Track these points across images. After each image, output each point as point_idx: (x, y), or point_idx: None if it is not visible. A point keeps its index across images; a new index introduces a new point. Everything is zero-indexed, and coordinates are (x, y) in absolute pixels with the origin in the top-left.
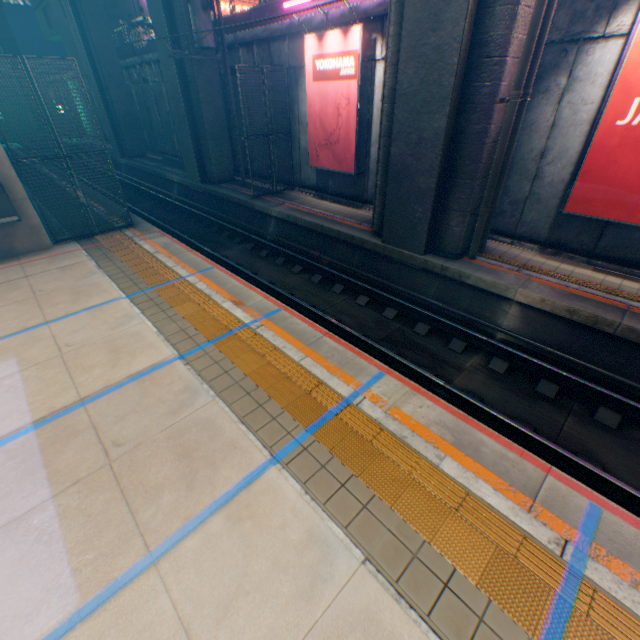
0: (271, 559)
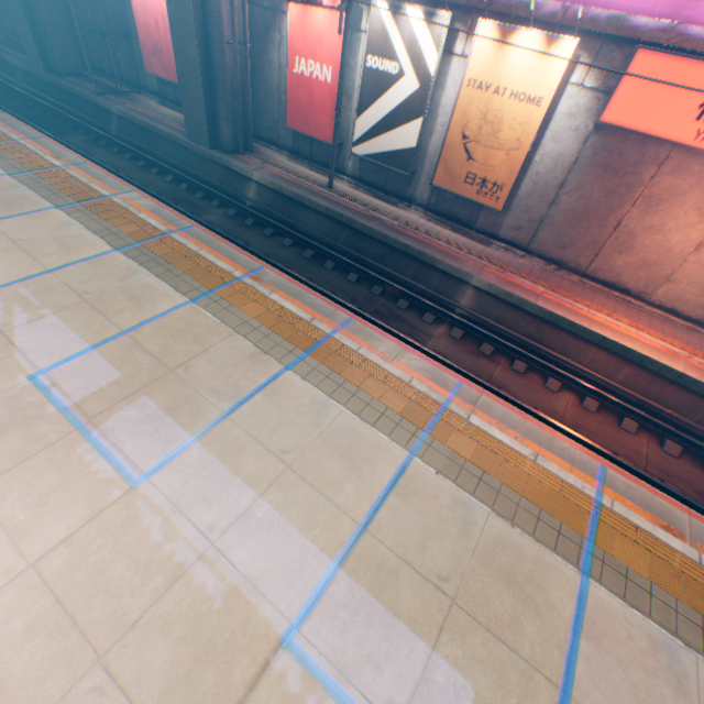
0: (46, 226)
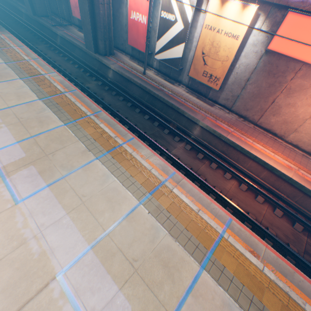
0: (13, 87)
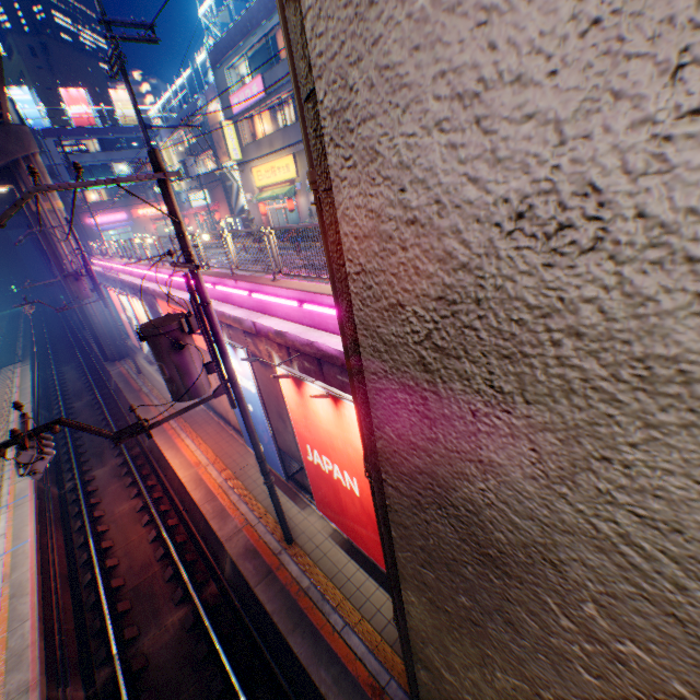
0: None
